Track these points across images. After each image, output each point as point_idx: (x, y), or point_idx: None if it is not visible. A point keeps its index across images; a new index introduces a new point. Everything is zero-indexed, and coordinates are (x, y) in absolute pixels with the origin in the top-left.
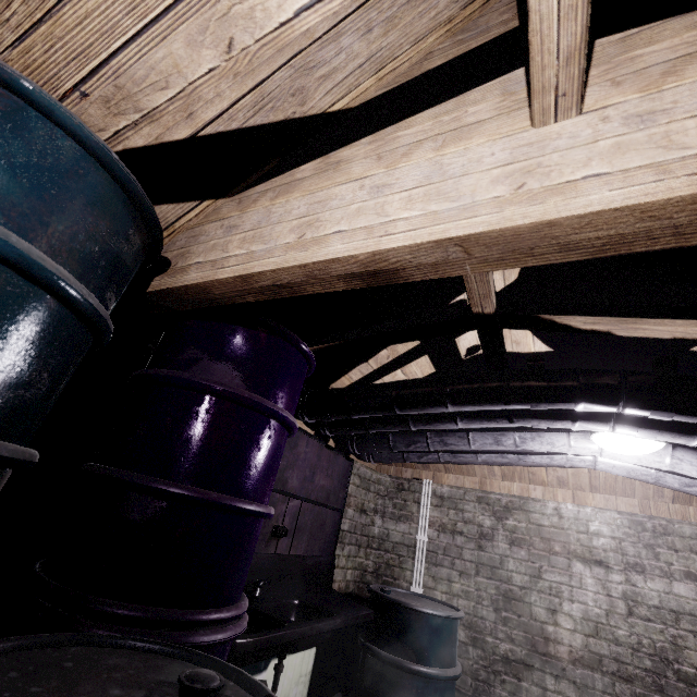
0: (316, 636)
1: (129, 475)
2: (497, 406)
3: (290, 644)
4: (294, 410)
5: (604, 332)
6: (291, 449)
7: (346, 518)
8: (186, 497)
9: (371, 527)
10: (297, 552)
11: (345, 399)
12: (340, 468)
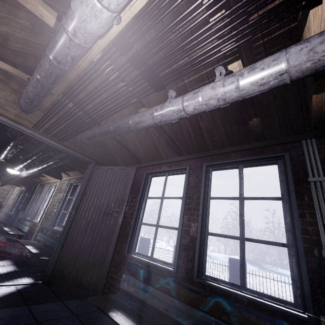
0: None
1: None
2: None
3: None
4: None
5: None
6: None
7: None
8: None
9: (5, 196)
10: None
11: None
12: None
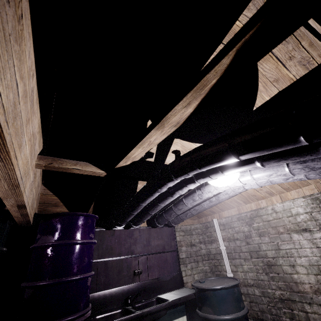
0: (153, 314)
1: (23, 284)
2: (151, 197)
3: (139, 320)
4: (84, 235)
5: (134, 161)
6: (130, 237)
7: (182, 252)
8: (36, 286)
9: (201, 250)
10: (153, 277)
11: (120, 215)
12: (166, 233)
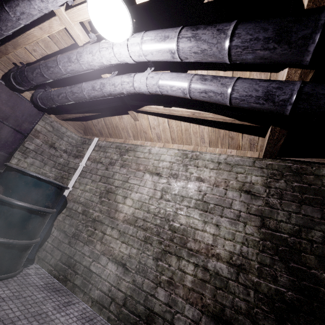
0: None
1: None
2: None
3: None
4: None
5: None
6: None
7: (33, 143)
8: None
9: (60, 158)
10: None
11: None
12: (25, 109)
